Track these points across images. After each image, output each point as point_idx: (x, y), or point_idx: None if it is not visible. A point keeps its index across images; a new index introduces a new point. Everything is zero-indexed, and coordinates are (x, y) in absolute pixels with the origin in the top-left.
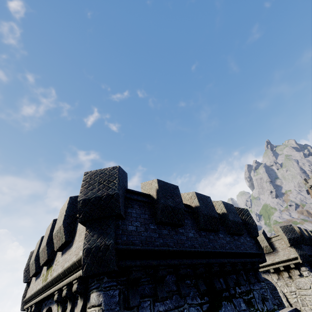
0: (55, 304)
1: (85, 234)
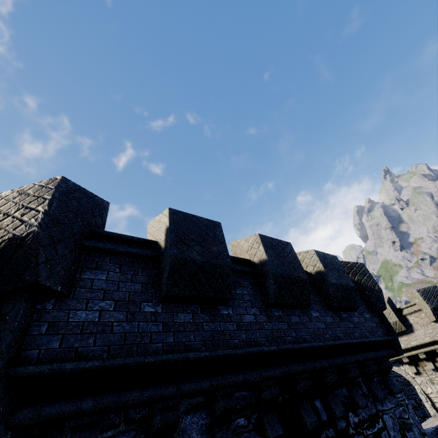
0: None
1: None
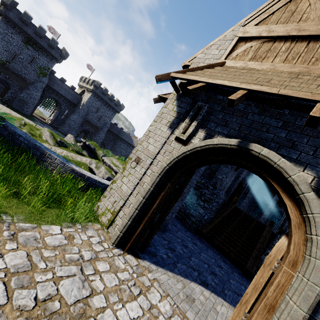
0: None
1: (1, 7)
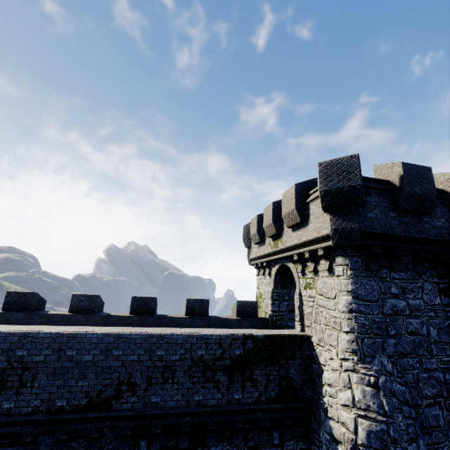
0: (290, 263)
1: (330, 219)
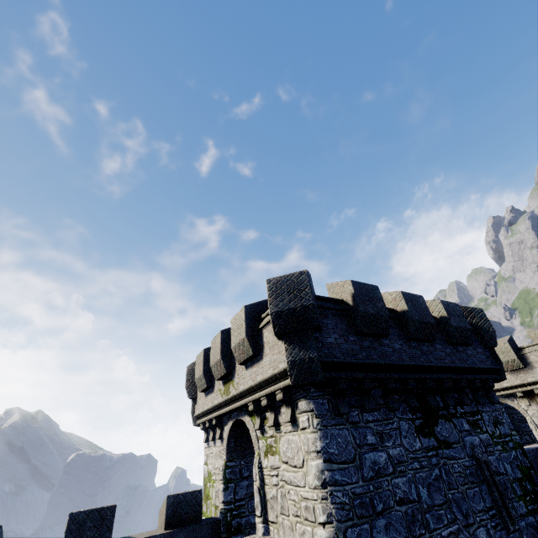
0: (246, 416)
1: (285, 348)
